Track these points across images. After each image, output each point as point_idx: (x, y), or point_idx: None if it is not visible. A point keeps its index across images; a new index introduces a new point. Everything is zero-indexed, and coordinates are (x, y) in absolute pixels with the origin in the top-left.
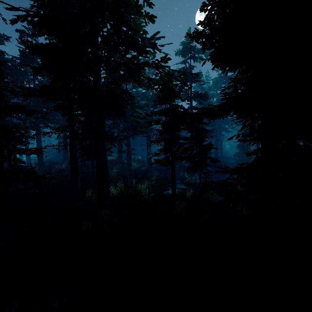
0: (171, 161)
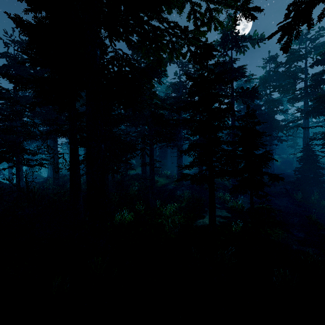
0: (208, 177)
